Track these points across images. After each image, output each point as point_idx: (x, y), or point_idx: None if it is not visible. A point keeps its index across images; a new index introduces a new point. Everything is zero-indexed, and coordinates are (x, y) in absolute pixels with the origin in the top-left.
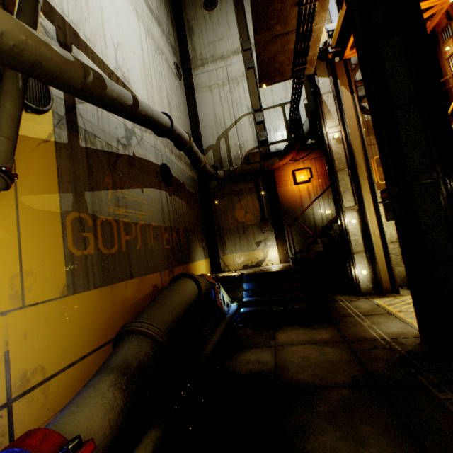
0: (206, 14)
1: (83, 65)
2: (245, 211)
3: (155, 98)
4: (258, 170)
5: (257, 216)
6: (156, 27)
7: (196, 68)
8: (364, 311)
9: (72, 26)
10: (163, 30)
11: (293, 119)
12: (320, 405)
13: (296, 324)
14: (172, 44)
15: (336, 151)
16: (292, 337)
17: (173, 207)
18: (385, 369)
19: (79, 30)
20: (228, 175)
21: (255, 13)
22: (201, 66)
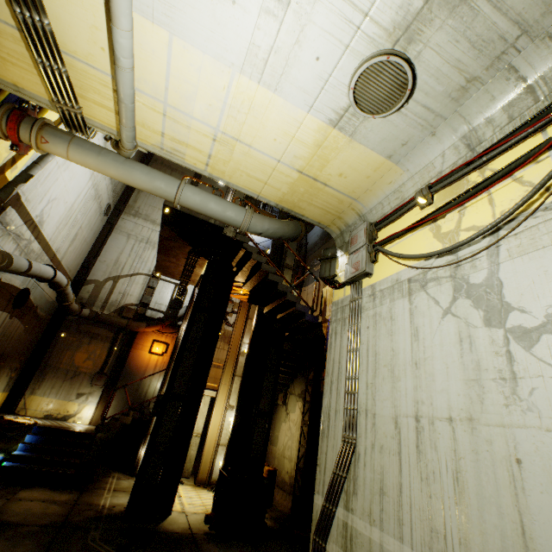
0: None
1: (5, 258)
2: (88, 357)
3: (62, 233)
4: (124, 326)
5: (98, 366)
6: (107, 180)
7: (128, 214)
8: (119, 487)
9: (20, 194)
10: (114, 180)
11: (178, 300)
12: (9, 532)
13: (50, 487)
14: (117, 189)
15: None
16: (34, 495)
17: (6, 328)
18: (79, 520)
19: (25, 195)
20: (93, 316)
21: (160, 247)
22: (133, 216)
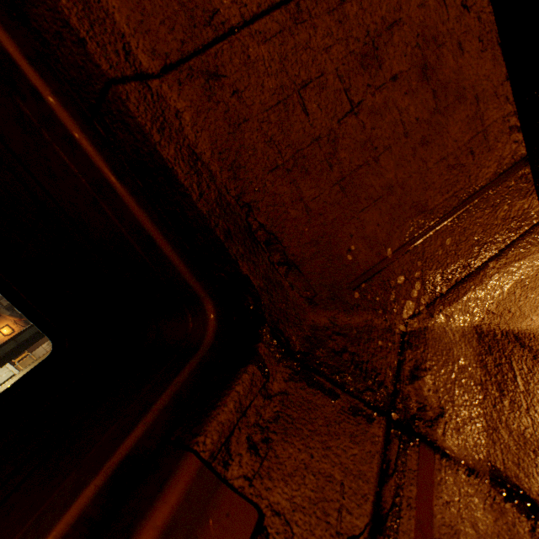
0: None
1: None
2: None
3: None
4: None
5: None
6: None
7: None
8: None
9: None
10: None
11: None
12: None
13: None
14: None
15: None
16: None
17: None
18: None
19: None
20: None
21: None
22: None
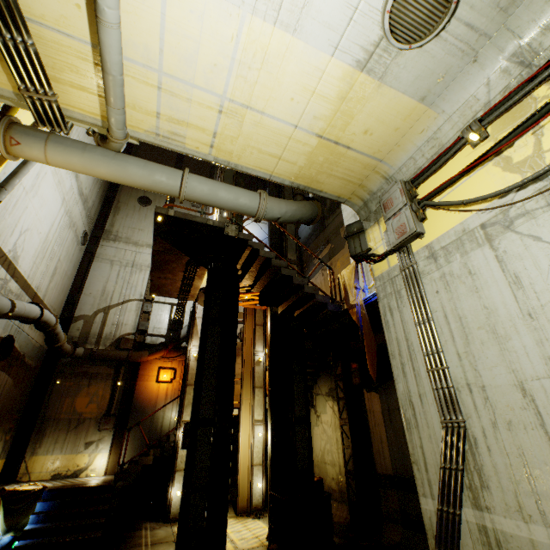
0: (138, 205)
1: None
2: (90, 400)
3: (40, 268)
4: (124, 359)
5: (103, 408)
6: (80, 206)
7: (107, 239)
8: (156, 539)
9: None
10: (87, 206)
11: (177, 320)
12: None
13: None
14: (91, 215)
15: (193, 367)
16: None
17: None
18: None
19: None
20: (88, 354)
21: (154, 264)
22: (113, 241)
